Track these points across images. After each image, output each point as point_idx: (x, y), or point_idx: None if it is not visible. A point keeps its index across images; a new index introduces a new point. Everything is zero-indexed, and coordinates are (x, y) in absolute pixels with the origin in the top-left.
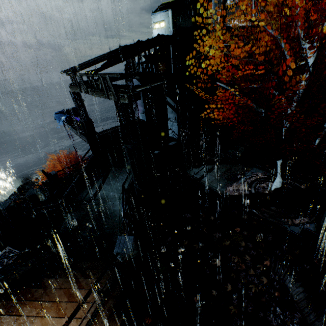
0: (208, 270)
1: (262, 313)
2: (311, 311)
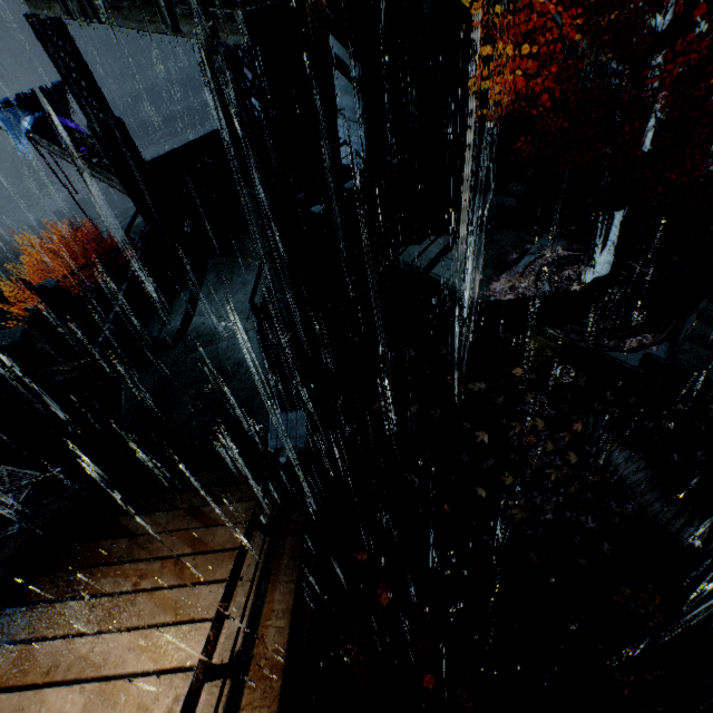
0: (465, 455)
1: (570, 512)
2: (657, 498)
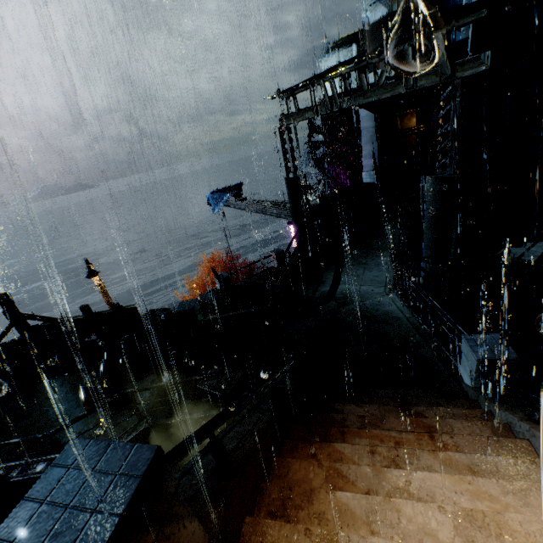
0: None
1: None
2: None
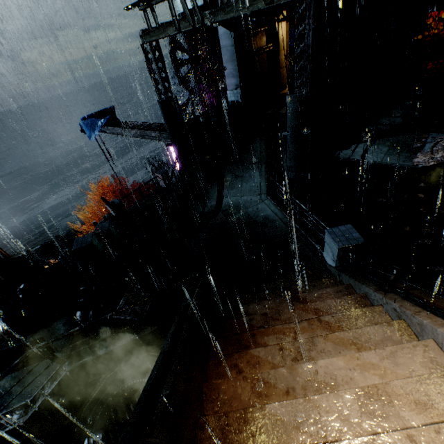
0: None
1: None
2: None
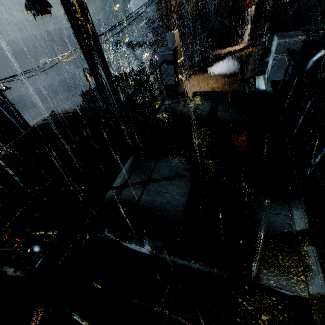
0: None
1: None
2: None
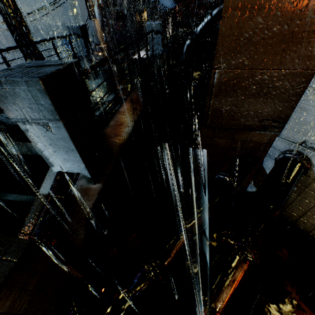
0: None
1: None
2: None
